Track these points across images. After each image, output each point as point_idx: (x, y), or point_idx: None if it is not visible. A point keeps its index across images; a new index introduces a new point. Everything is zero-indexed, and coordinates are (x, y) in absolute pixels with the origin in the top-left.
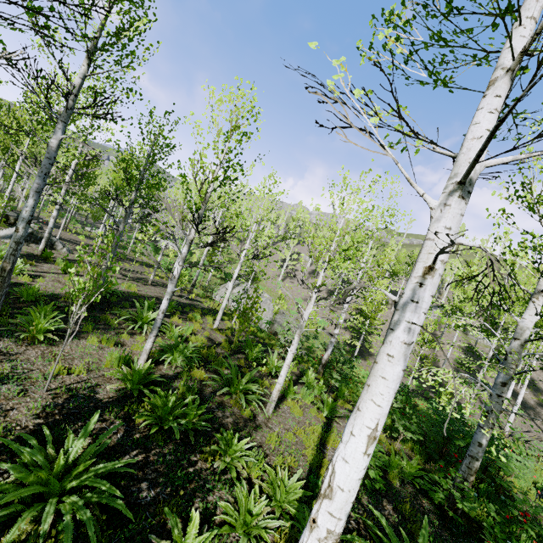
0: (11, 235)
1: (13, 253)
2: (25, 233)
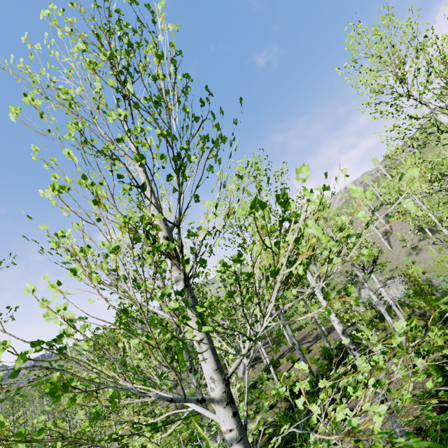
0: (244, 369)
1: (303, 356)
2: (297, 343)
